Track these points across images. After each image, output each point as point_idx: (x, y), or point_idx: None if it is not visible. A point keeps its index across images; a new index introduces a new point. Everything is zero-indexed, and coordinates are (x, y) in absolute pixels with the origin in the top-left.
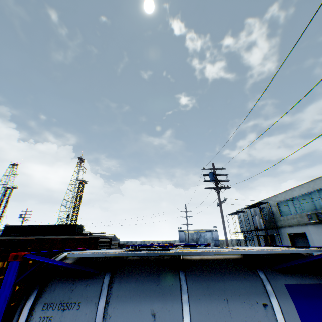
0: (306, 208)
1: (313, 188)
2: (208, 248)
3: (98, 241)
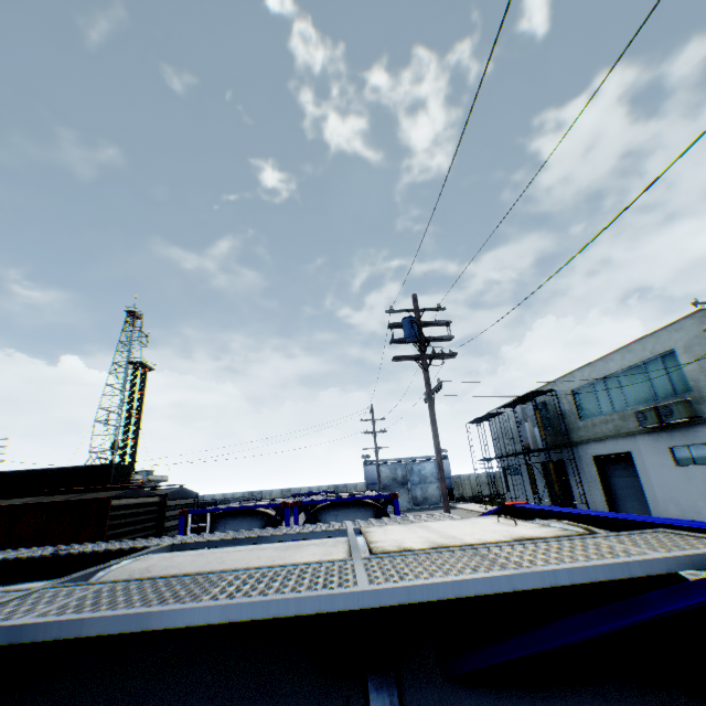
0: (634, 398)
1: (653, 352)
2: (257, 548)
3: (109, 506)
